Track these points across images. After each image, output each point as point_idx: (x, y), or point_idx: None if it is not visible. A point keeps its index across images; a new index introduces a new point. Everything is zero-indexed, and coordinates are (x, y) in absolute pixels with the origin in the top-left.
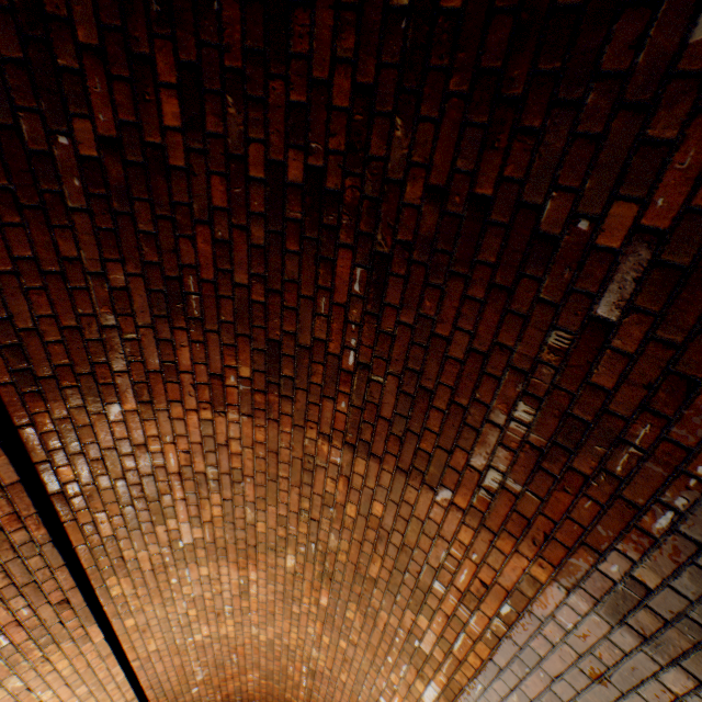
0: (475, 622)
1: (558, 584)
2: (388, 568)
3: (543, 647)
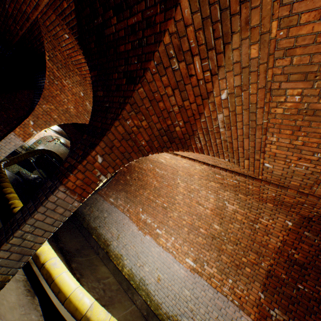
0: (226, 290)
1: (252, 320)
2: (227, 263)
3: (231, 309)
